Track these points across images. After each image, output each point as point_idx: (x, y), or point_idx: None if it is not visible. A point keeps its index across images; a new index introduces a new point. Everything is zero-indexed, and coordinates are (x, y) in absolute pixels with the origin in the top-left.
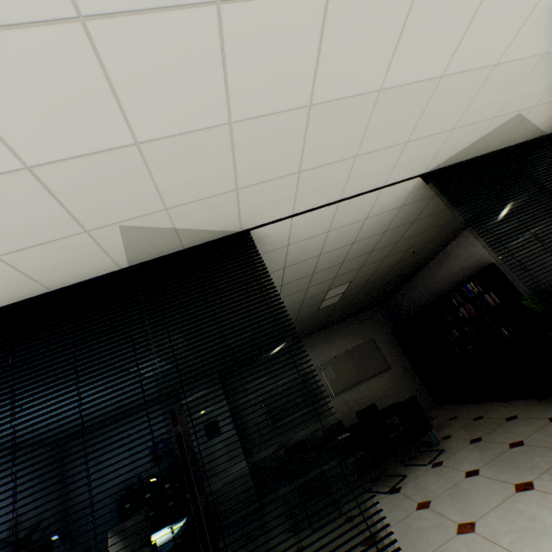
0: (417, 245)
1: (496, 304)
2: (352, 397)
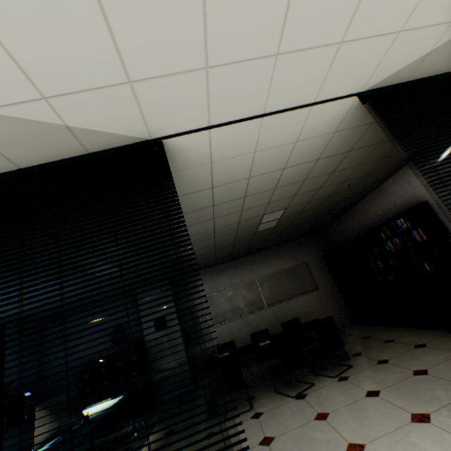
0: (353, 178)
1: (422, 241)
2: (281, 309)
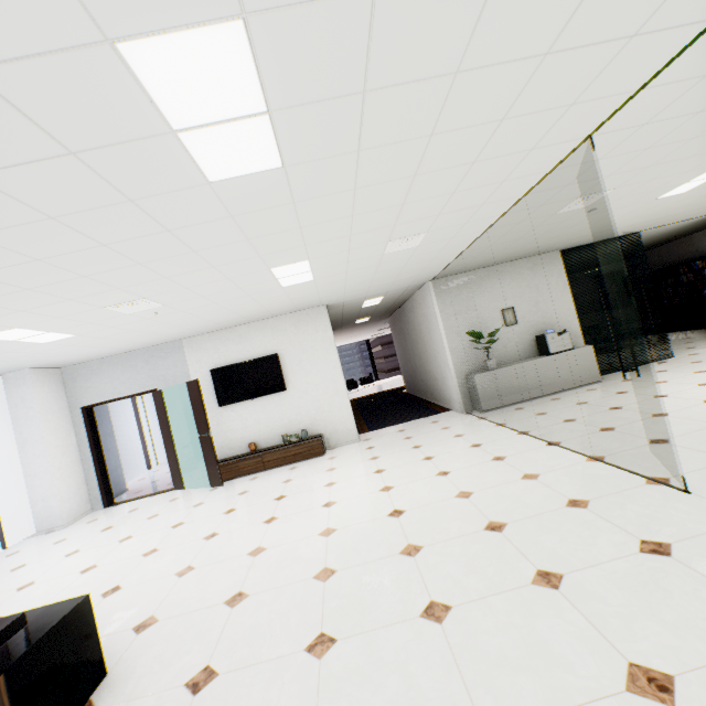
0: (681, 233)
1: None
2: None
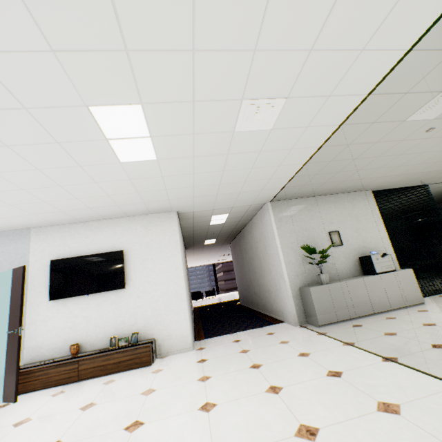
0: None
1: None
2: None
